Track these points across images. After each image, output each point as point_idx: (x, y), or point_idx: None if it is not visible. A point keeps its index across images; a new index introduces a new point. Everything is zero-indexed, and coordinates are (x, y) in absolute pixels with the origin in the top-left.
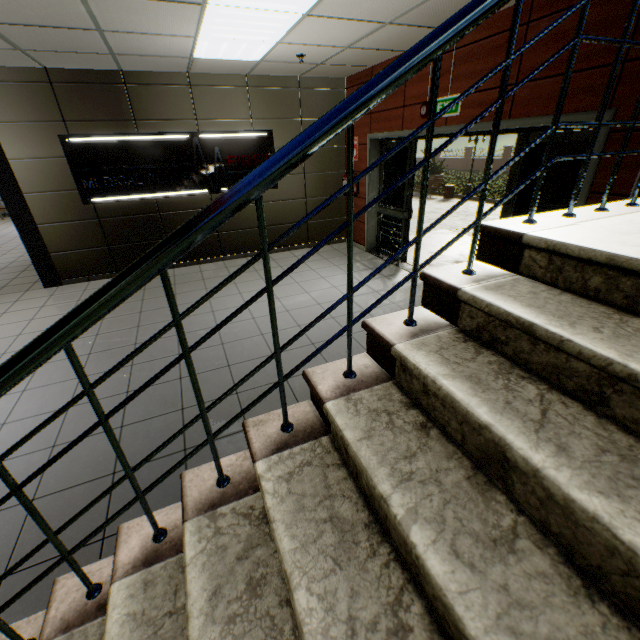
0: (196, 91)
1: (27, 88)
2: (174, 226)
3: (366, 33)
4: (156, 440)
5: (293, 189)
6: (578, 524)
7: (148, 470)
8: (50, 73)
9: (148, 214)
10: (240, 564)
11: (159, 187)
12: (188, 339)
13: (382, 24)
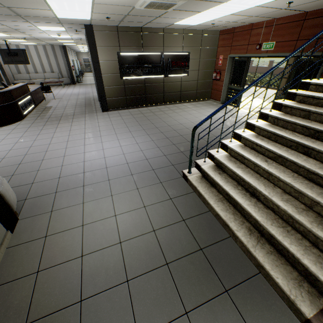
0: (165, 35)
1: (110, 33)
2: (149, 90)
3: (244, 19)
4: (187, 147)
5: (193, 77)
6: (321, 117)
7: None
8: (118, 28)
9: (141, 84)
10: (257, 138)
11: (147, 74)
12: (174, 127)
13: (252, 17)
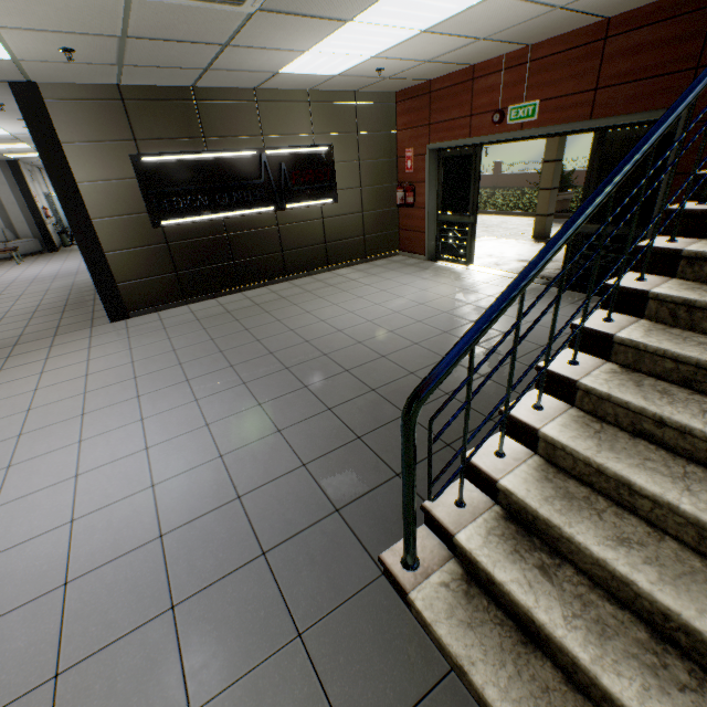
0: (262, 107)
1: (98, 106)
2: (241, 247)
3: (456, 48)
4: (372, 412)
5: (351, 203)
6: None
7: (388, 431)
8: (122, 90)
9: (216, 236)
10: (642, 388)
11: (227, 206)
12: (321, 343)
13: (477, 40)
